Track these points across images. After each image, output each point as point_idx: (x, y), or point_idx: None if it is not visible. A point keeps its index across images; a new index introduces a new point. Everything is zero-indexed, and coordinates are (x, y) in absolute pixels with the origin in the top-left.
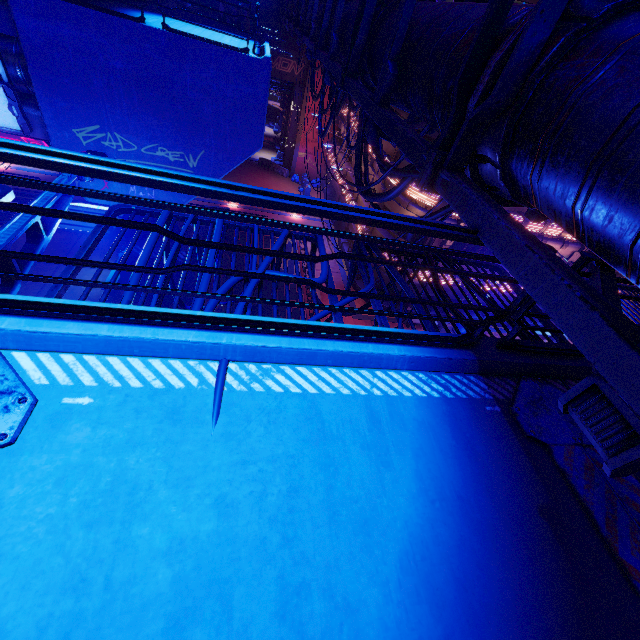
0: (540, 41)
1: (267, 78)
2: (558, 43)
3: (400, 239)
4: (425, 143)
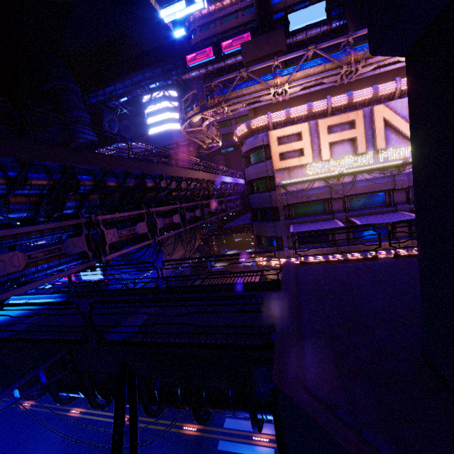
0: None
1: None
2: None
3: None
4: None
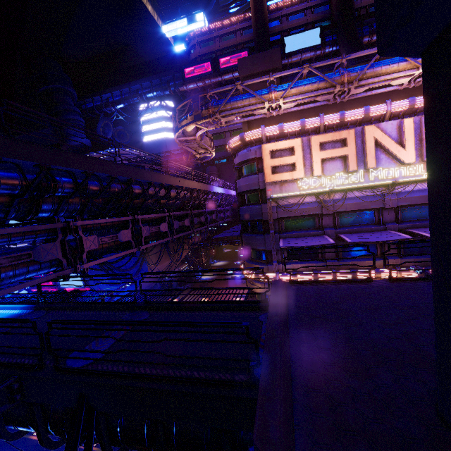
0: None
1: None
2: None
3: None
4: None
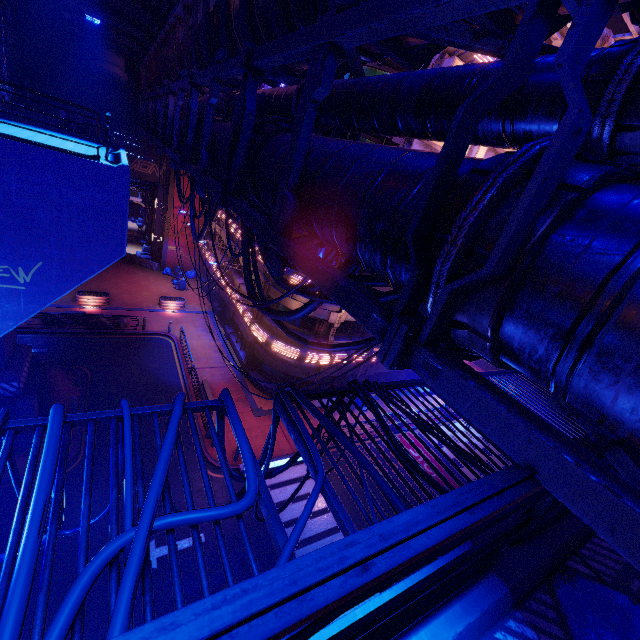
0: (538, 210)
1: (126, 185)
2: (553, 212)
3: (290, 326)
4: (367, 294)
